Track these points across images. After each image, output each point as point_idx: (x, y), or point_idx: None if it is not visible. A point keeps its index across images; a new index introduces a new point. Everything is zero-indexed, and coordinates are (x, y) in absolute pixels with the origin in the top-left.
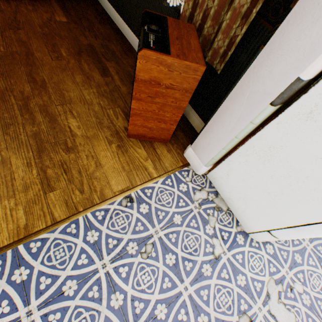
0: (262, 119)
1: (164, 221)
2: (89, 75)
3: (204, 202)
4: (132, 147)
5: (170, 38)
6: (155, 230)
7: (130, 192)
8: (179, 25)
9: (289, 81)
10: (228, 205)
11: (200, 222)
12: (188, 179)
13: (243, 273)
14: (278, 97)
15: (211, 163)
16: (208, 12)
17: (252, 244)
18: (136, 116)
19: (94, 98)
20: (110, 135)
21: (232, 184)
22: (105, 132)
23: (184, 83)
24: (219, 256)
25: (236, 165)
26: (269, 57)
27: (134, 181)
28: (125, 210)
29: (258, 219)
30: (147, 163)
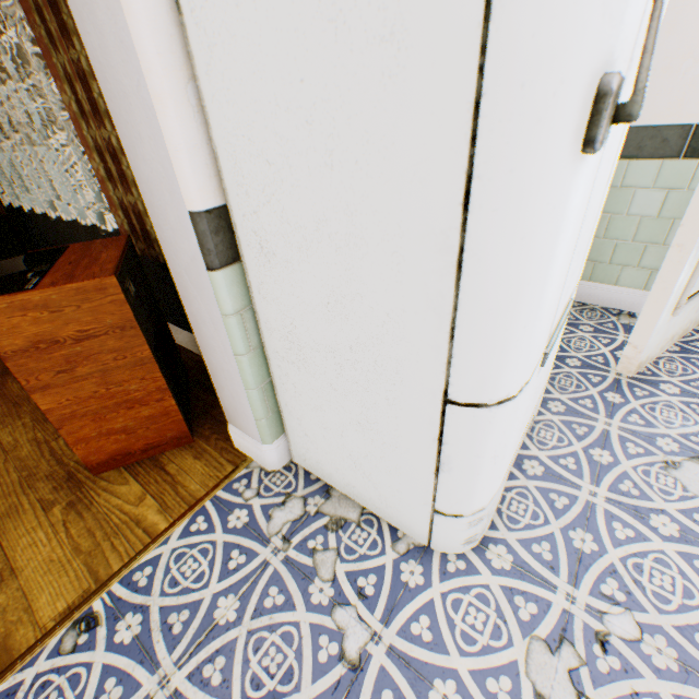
0: (237, 300)
1: (189, 635)
2: (21, 397)
3: (296, 526)
4: (105, 489)
5: (56, 268)
6: (159, 678)
7: (90, 602)
8: (93, 245)
9: (190, 224)
10: (360, 502)
11: (293, 584)
12: (250, 493)
13: (447, 670)
14: (205, 253)
15: (266, 430)
16: (138, 209)
17: (448, 568)
18: (70, 421)
19: (25, 433)
20: (53, 488)
21: (324, 449)
22: (40, 489)
23: (104, 317)
24: (362, 657)
25: (296, 406)
26: (157, 211)
27: (105, 567)
28: (69, 661)
29: (403, 495)
30: (142, 507)
